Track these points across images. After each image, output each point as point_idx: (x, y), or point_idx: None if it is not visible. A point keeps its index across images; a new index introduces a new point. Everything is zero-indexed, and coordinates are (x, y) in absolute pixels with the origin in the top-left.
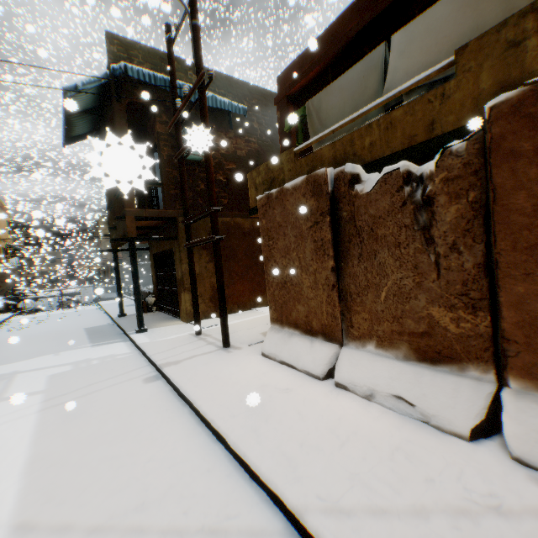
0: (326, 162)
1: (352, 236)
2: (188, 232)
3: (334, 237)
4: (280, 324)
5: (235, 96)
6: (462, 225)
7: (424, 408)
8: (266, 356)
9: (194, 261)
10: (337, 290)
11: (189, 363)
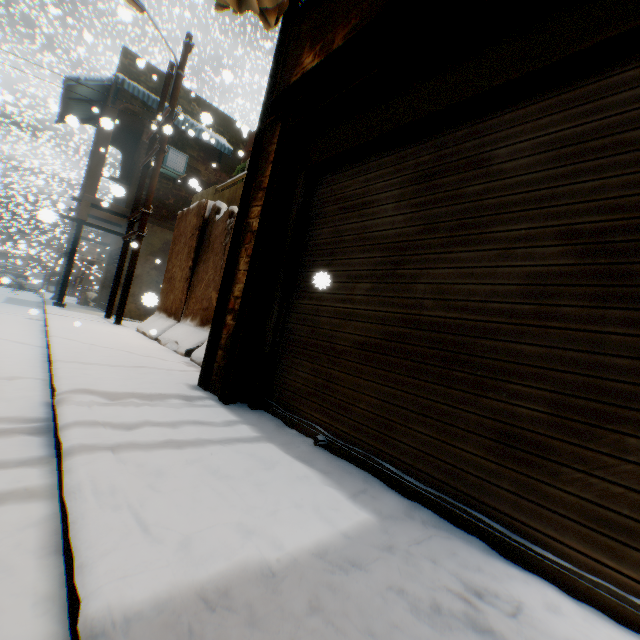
0: (225, 200)
1: (206, 248)
2: (130, 228)
3: (200, 247)
4: (160, 310)
5: (234, 137)
6: None
7: (180, 344)
8: (138, 330)
9: (139, 262)
10: (189, 283)
11: (74, 318)
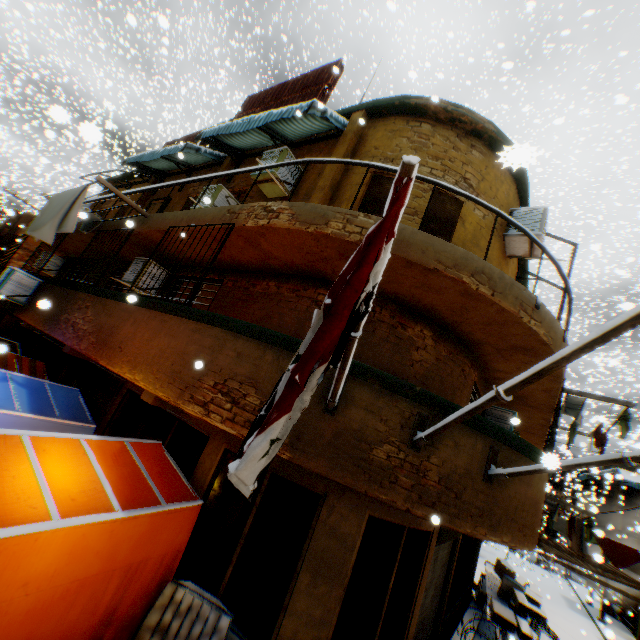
0: None
1: None
2: None
3: None
4: None
5: None
6: None
7: None
8: None
9: None
10: None
11: None
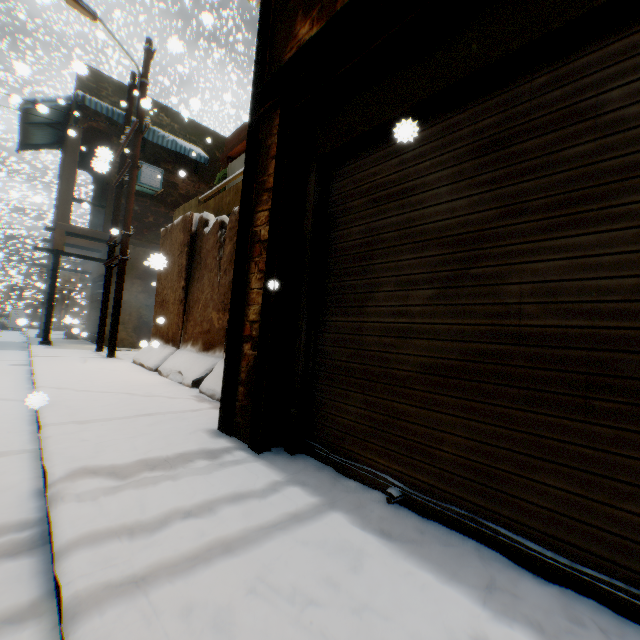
0: (211, 211)
1: (198, 264)
2: (111, 253)
3: (191, 265)
4: (156, 337)
5: (208, 145)
6: (230, 258)
7: (184, 375)
8: (134, 362)
9: (125, 287)
10: (184, 304)
11: (62, 357)
